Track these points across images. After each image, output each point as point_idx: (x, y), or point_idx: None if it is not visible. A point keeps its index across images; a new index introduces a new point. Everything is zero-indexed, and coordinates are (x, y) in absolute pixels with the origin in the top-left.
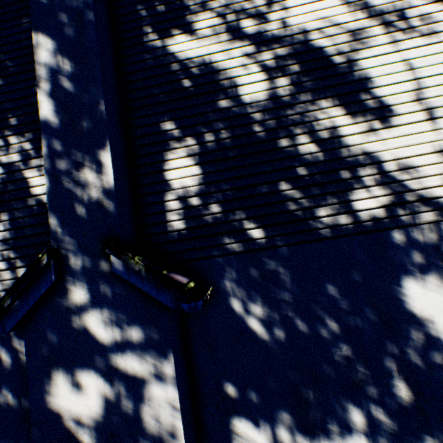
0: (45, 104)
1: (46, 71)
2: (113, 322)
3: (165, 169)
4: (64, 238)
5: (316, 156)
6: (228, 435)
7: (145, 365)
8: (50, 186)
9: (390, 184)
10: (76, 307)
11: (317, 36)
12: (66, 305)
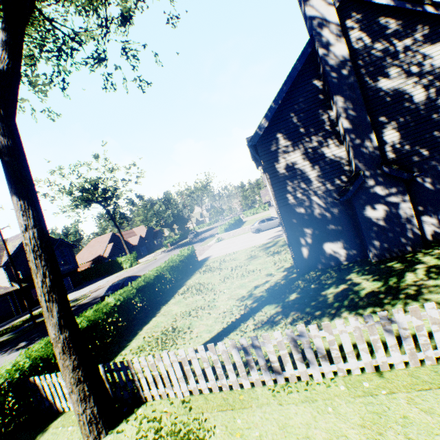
0: (344, 122)
1: (342, 110)
2: (384, 188)
3: (383, 136)
4: (361, 166)
5: None
6: (420, 222)
7: (398, 199)
8: (352, 150)
9: None
10: (370, 187)
11: None
12: (366, 187)
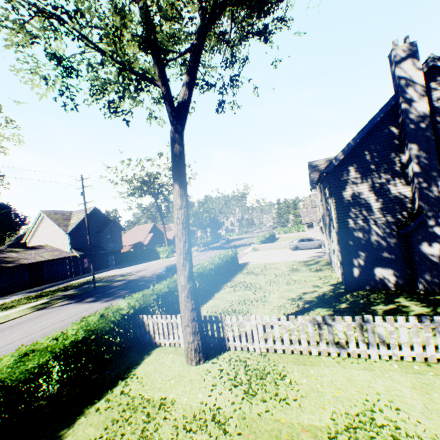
0: (414, 167)
1: (414, 156)
2: None
3: None
4: (424, 207)
5: None
6: None
7: None
8: (418, 192)
9: None
10: (429, 226)
11: None
12: (425, 225)
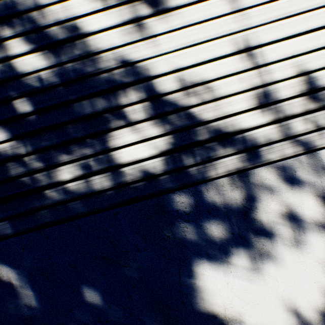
0: None
1: None
2: None
3: None
4: None
5: (45, 76)
6: None
7: None
8: None
9: (169, 115)
10: None
11: None
12: None
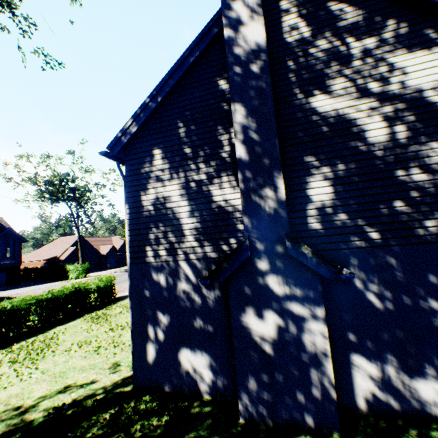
0: (239, 148)
1: (240, 127)
2: (284, 283)
3: (307, 188)
4: (252, 230)
5: (426, 183)
6: (348, 366)
7: (305, 310)
8: (243, 199)
9: None
10: (260, 272)
11: (431, 94)
12: (253, 270)
